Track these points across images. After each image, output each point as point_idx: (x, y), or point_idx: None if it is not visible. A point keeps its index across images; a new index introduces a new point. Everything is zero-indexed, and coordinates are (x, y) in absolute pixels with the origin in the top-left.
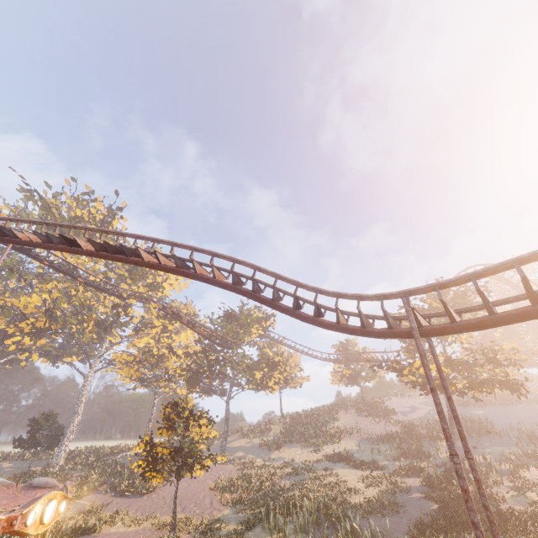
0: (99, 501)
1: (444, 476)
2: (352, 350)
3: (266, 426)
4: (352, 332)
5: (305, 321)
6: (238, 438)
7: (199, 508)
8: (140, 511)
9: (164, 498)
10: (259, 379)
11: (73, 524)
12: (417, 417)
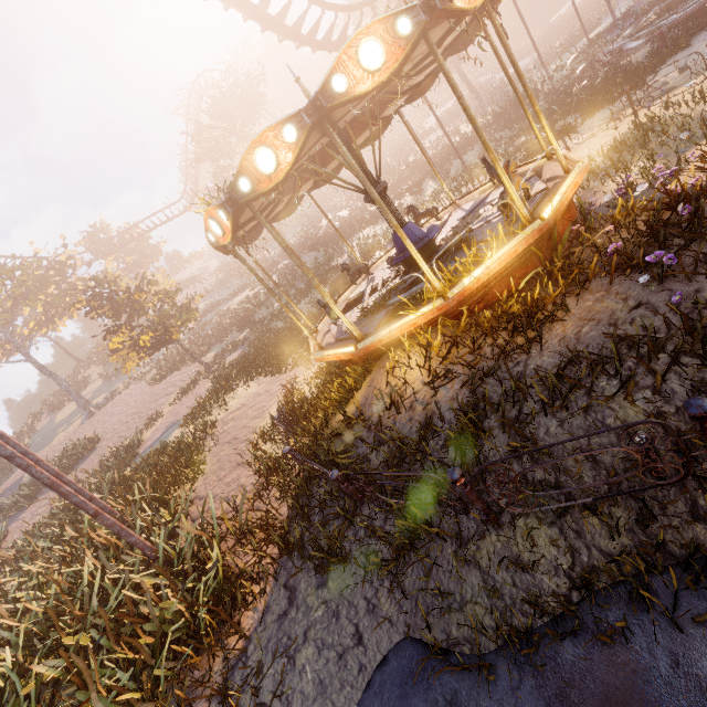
0: (48, 499)
1: (295, 248)
2: (118, 231)
3: (72, 384)
4: (340, 48)
5: (309, 43)
6: (54, 415)
7: (184, 379)
8: (128, 437)
9: (128, 422)
10: (70, 288)
11: (117, 454)
12: (218, 266)
